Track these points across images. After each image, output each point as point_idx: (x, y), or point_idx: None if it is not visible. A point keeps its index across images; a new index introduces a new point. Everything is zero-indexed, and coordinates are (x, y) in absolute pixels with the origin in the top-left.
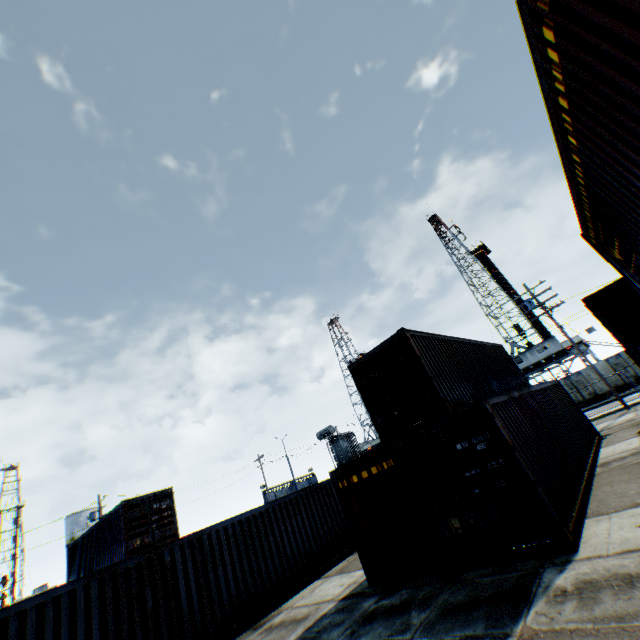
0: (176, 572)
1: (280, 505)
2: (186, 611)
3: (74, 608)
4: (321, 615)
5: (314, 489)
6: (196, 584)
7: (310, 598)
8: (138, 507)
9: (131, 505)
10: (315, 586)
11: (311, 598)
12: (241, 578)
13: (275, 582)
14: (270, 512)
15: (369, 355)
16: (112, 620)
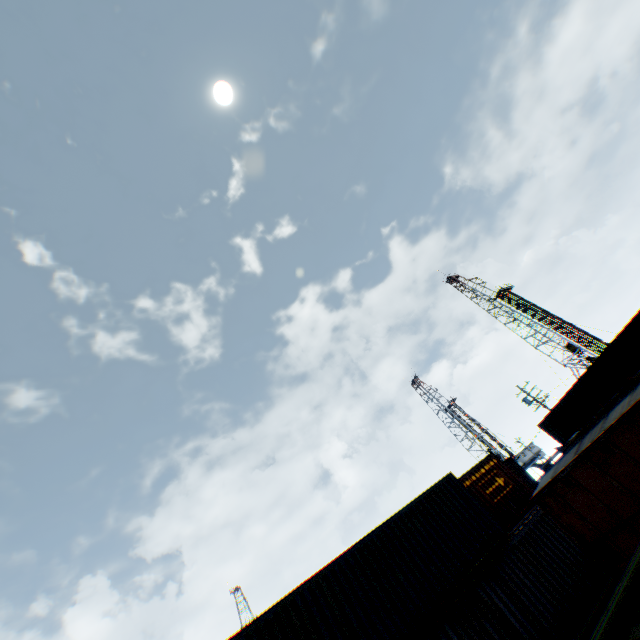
0: None
1: None
2: None
3: None
4: None
5: None
6: None
7: None
8: None
9: None
10: None
11: None
12: None
13: None
14: None
15: None
16: None
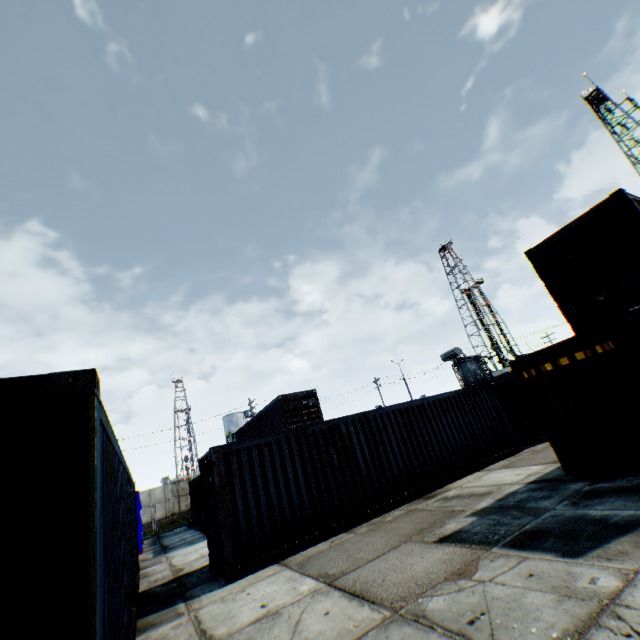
0: (352, 442)
1: (434, 402)
2: (364, 473)
3: (281, 453)
4: (510, 492)
5: (465, 393)
6: (369, 454)
7: (481, 482)
8: (291, 402)
9: (285, 400)
10: (479, 476)
11: (482, 482)
12: (406, 457)
13: (437, 467)
14: (425, 407)
15: (559, 234)
16: (310, 467)
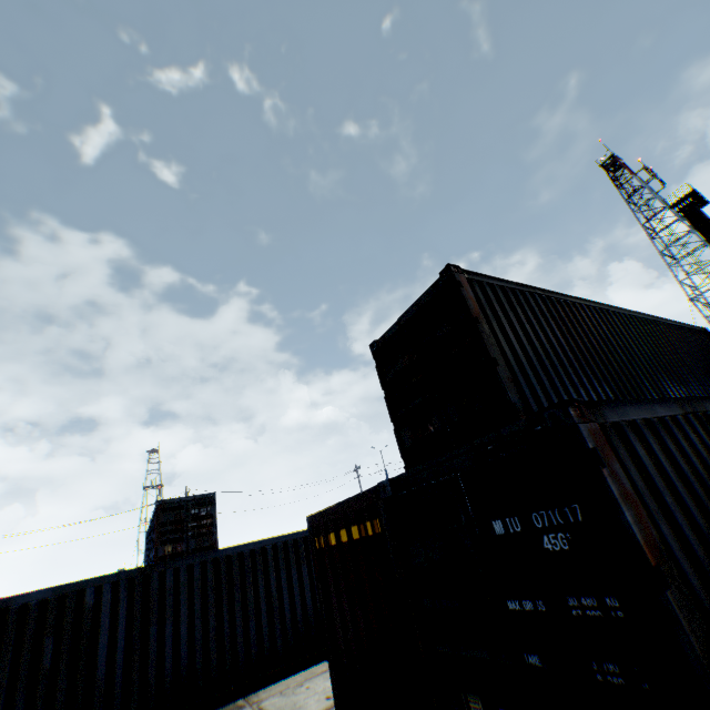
0: (99, 620)
1: (286, 544)
2: (101, 678)
3: None
4: None
5: None
6: (126, 641)
7: (282, 701)
8: (174, 511)
9: (166, 507)
10: (311, 675)
11: (282, 702)
12: (200, 641)
13: (255, 654)
14: (268, 552)
15: (398, 323)
16: None
